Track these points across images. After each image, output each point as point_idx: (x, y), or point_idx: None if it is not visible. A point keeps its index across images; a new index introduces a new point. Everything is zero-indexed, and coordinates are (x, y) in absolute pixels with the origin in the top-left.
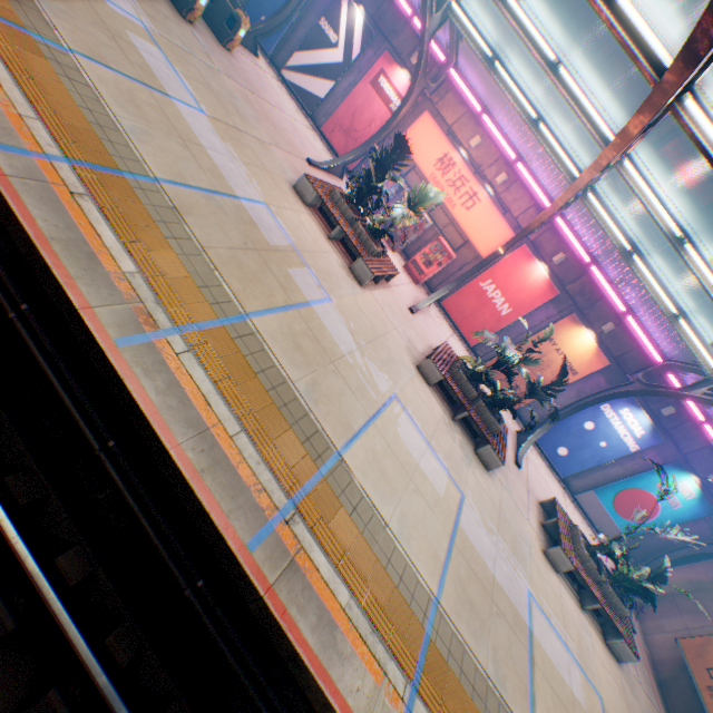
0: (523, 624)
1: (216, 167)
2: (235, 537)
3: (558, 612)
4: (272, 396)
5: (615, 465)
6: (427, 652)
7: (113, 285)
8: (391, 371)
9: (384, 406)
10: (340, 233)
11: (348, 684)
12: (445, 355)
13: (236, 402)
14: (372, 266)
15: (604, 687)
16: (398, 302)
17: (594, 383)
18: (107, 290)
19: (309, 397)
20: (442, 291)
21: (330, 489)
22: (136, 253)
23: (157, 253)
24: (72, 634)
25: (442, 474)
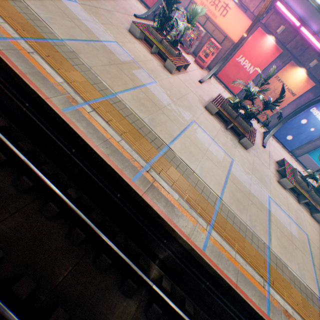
0: (265, 208)
1: (88, 29)
2: (126, 177)
3: (285, 204)
4: (133, 125)
5: (319, 139)
6: (216, 216)
7: (55, 89)
8: (191, 111)
9: (188, 126)
10: (156, 49)
11: (181, 224)
12: (218, 100)
13: (117, 129)
14: (174, 62)
15: (309, 232)
16: (192, 79)
17: (306, 98)
18: (53, 91)
19: (150, 125)
20: (215, 68)
21: (165, 159)
22: (61, 74)
23: (70, 73)
24: (77, 211)
25: (221, 152)
